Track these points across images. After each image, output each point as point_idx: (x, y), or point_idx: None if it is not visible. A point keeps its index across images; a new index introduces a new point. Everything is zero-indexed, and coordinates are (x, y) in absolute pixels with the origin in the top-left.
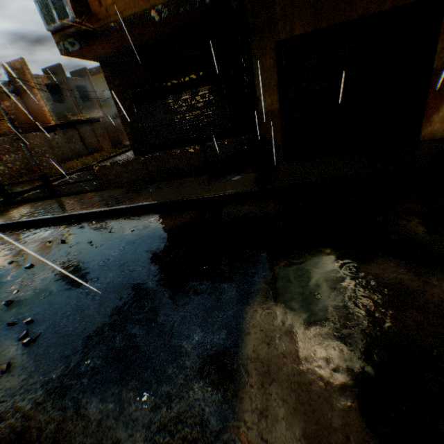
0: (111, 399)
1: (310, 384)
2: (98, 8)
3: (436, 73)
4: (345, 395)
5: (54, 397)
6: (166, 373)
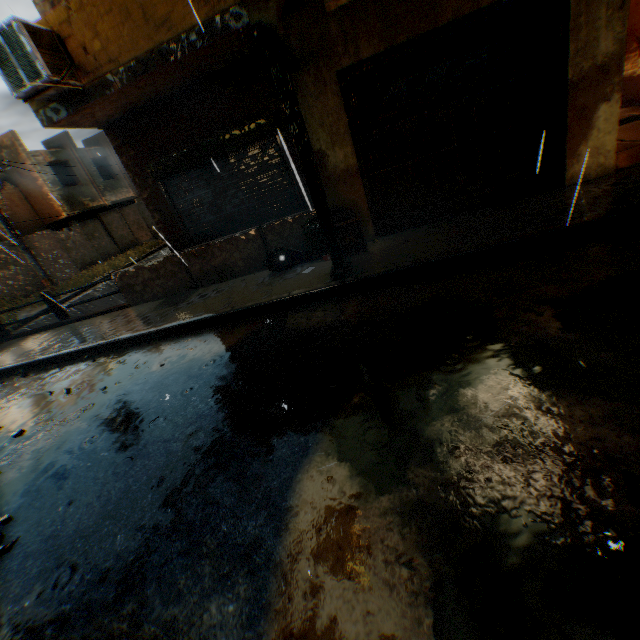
0: (97, 635)
1: (370, 590)
2: (85, 57)
3: (574, 86)
4: (416, 604)
5: (22, 637)
6: (177, 587)
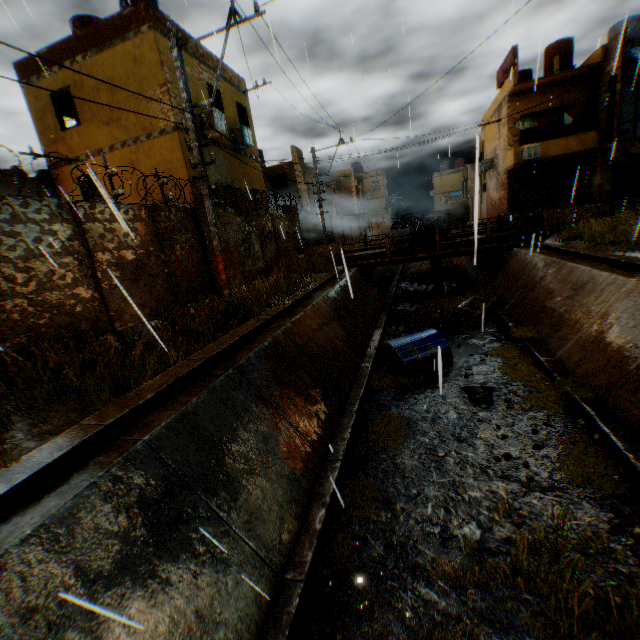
0: None
1: None
2: (539, 153)
3: None
4: None
5: None
6: None
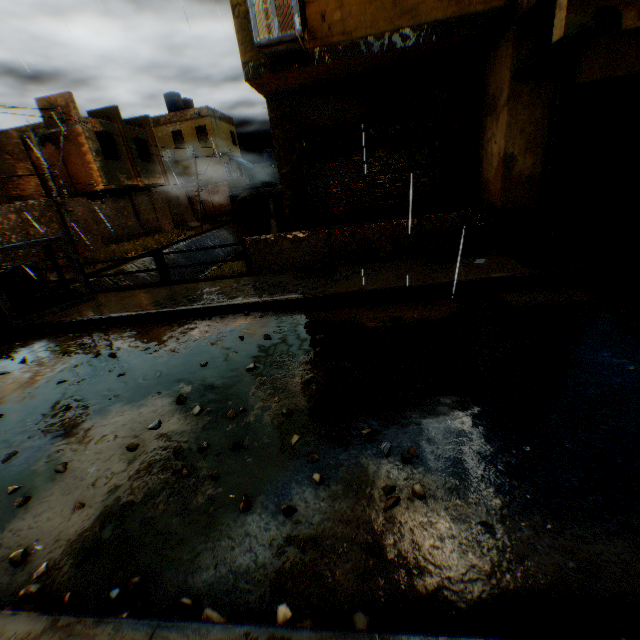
0: None
1: None
2: (319, 24)
3: None
4: None
5: (572, 522)
6: None
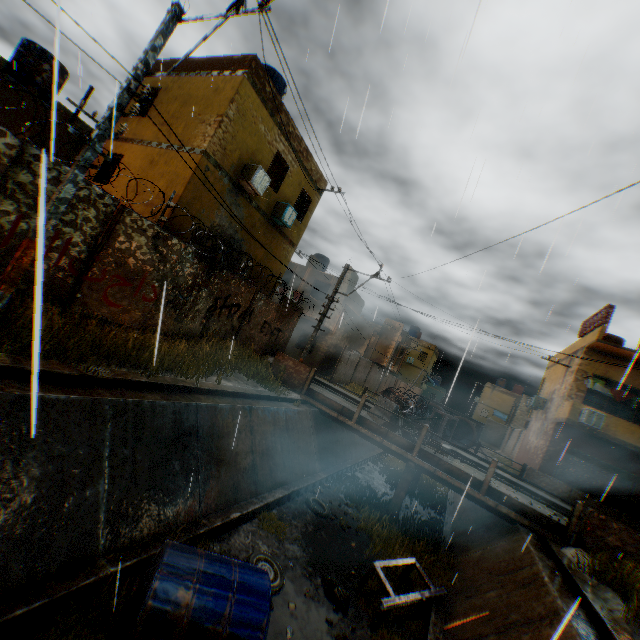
0: None
1: None
2: (603, 426)
3: None
4: None
5: None
6: None
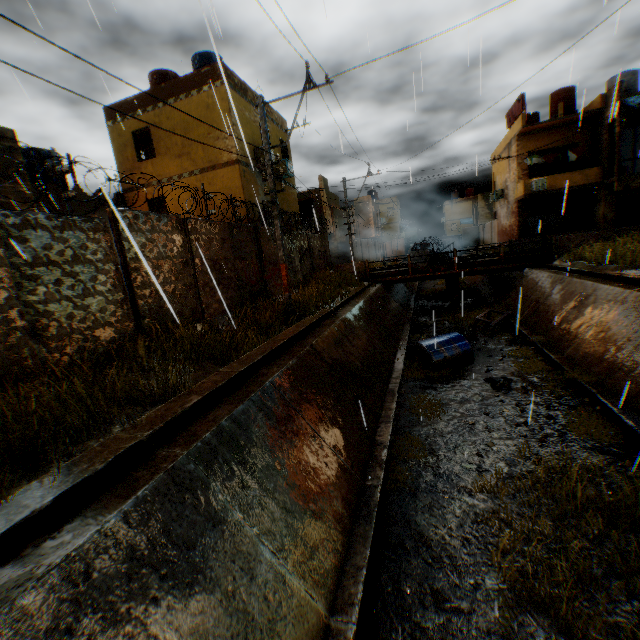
0: None
1: None
2: (547, 185)
3: None
4: None
5: None
6: None
